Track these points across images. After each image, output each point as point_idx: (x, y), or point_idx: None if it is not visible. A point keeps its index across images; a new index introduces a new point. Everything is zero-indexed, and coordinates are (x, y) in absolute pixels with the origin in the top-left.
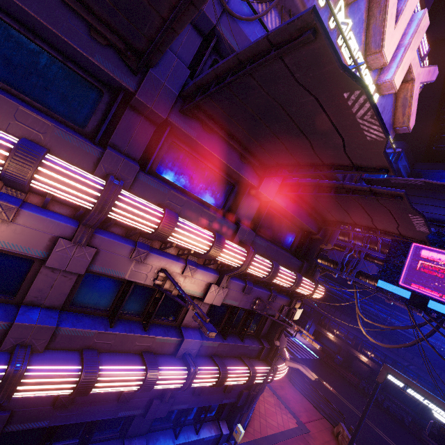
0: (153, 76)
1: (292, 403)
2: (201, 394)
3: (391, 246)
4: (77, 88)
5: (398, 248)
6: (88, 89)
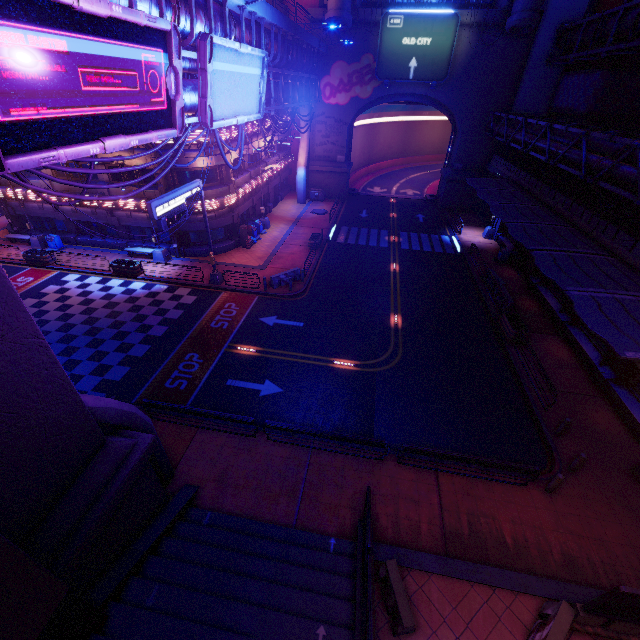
0: None
1: (282, 260)
2: (134, 219)
3: None
4: None
5: None
6: None
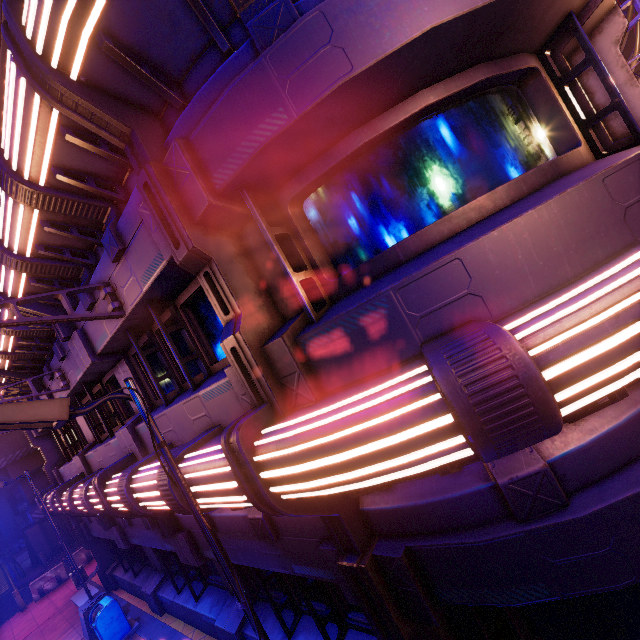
0: None
1: None
2: (223, 534)
3: None
4: None
5: None
6: None
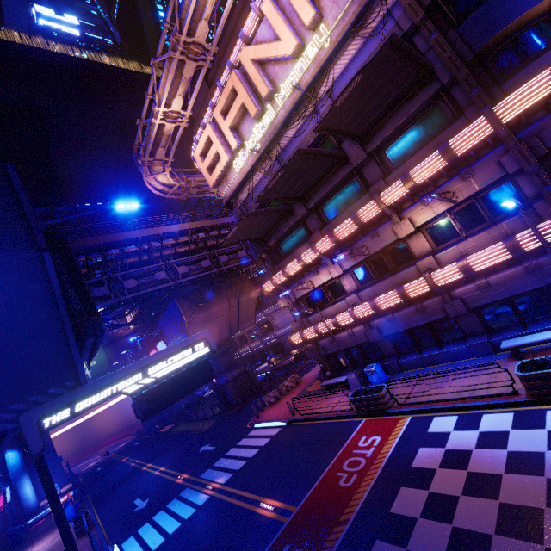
0: (295, 209)
1: None
2: (494, 287)
3: None
4: (300, 231)
5: None
6: (301, 228)
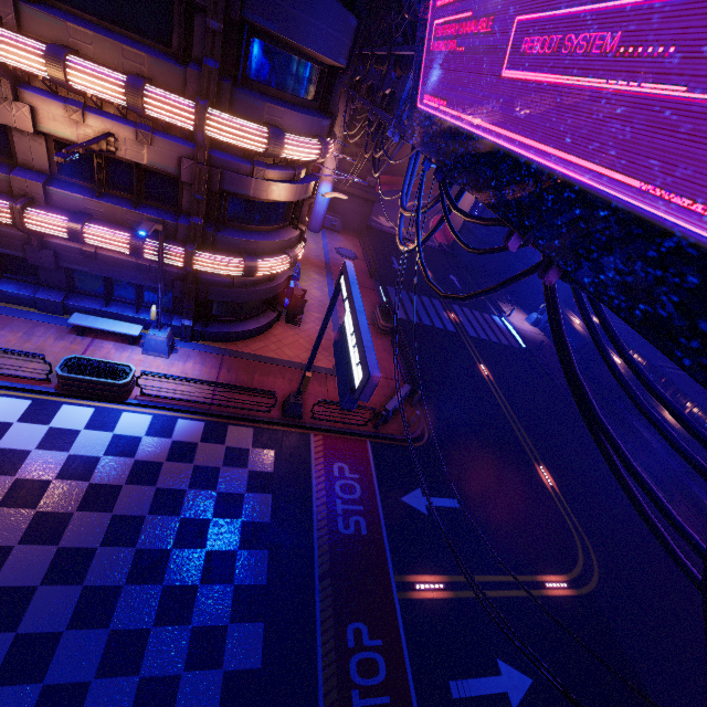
0: None
1: None
2: (100, 262)
3: (421, 5)
4: None
5: (424, 5)
6: None
